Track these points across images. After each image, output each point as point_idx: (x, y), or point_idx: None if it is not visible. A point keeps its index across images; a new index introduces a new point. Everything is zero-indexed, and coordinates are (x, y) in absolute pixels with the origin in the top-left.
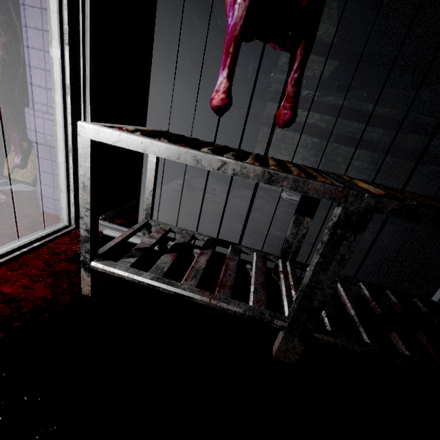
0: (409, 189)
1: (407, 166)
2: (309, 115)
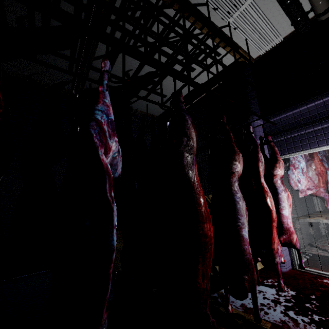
0: None
1: None
2: None
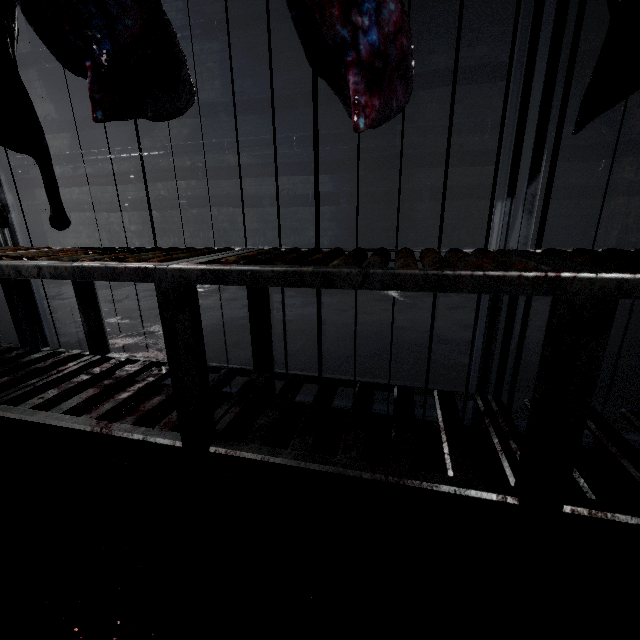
0: (190, 241)
1: (174, 216)
2: (71, 192)
